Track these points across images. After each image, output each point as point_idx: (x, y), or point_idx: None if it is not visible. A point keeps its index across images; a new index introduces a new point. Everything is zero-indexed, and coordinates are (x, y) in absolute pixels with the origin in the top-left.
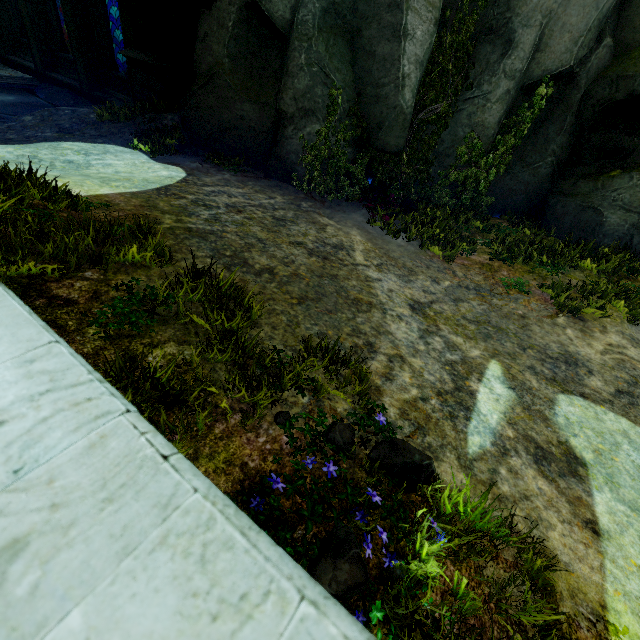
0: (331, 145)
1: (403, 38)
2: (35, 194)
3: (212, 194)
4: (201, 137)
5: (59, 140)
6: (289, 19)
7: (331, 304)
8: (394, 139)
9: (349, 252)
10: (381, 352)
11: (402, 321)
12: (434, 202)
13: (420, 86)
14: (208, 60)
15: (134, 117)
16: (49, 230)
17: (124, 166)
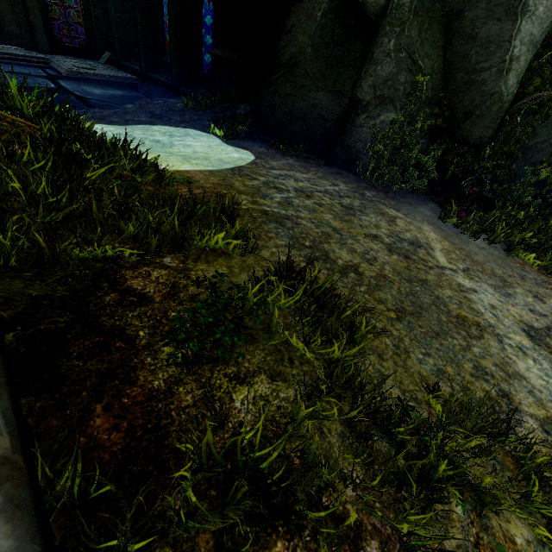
0: (404, 134)
1: (520, 15)
2: (125, 165)
3: (280, 177)
4: (270, 124)
5: (150, 124)
6: (382, 5)
7: (434, 322)
8: (480, 130)
9: (428, 251)
10: (525, 411)
11: (527, 356)
12: (511, 201)
13: (524, 72)
14: (291, 50)
15: (213, 106)
16: (133, 204)
17: (201, 147)
